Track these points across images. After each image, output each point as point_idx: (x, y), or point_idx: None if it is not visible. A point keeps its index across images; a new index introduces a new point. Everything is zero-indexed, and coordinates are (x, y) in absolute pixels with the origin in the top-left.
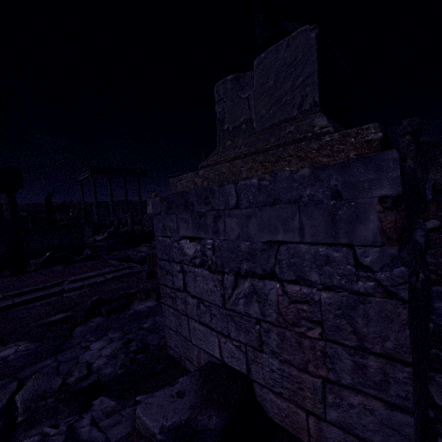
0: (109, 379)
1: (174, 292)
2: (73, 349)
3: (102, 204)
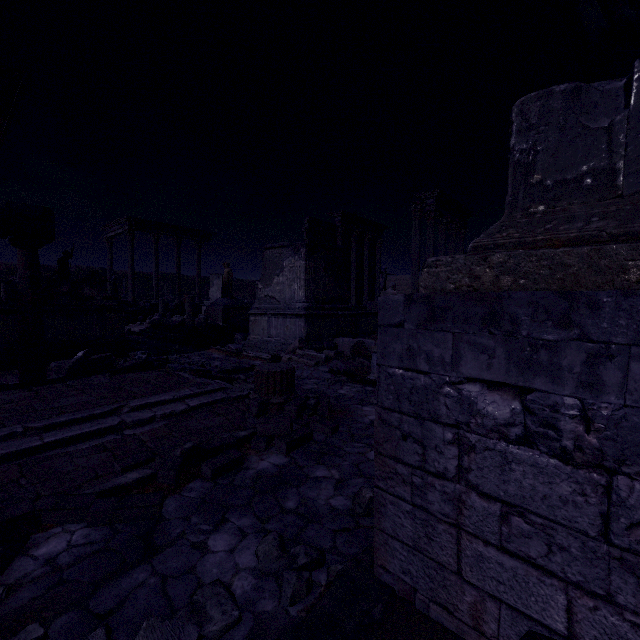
0: (279, 628)
1: (420, 475)
2: (177, 548)
3: (138, 277)
